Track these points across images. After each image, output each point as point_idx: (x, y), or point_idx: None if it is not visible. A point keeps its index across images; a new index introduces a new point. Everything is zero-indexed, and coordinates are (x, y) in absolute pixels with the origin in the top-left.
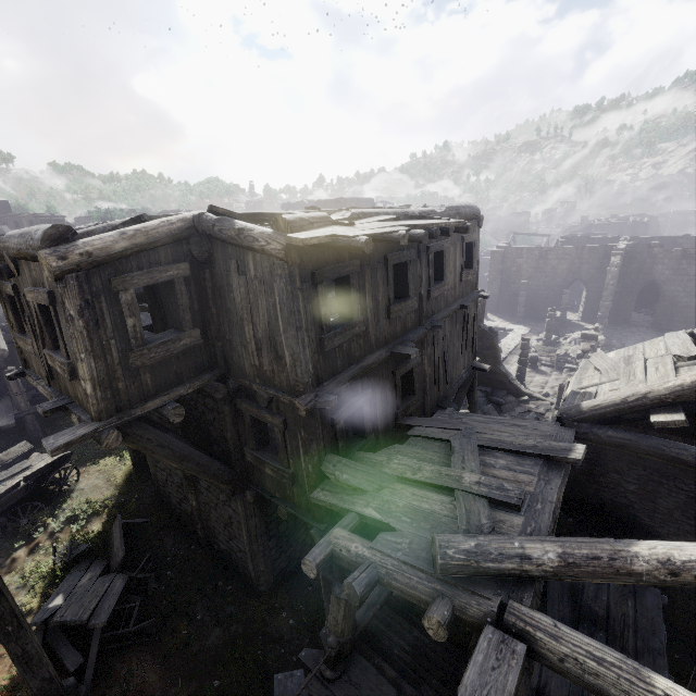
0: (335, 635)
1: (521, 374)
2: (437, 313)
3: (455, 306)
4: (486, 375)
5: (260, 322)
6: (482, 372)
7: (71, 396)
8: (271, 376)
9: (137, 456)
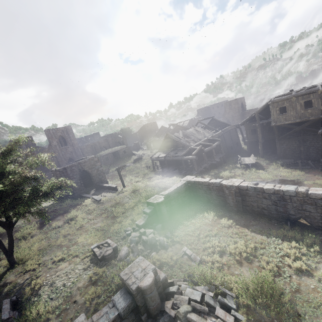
0: None
1: None
2: None
3: None
4: None
5: None
6: None
7: (307, 116)
8: None
9: (263, 155)
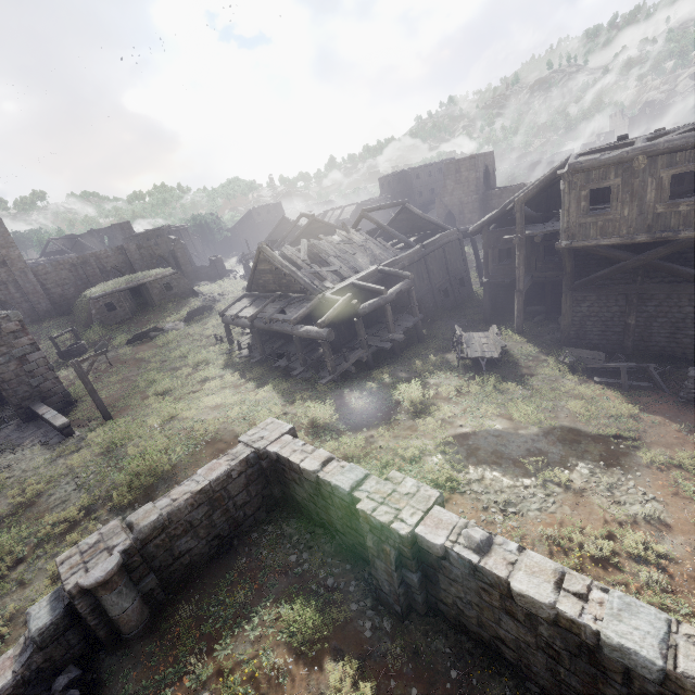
0: None
1: None
2: None
3: None
4: None
5: None
6: None
7: (671, 227)
8: None
9: (522, 327)
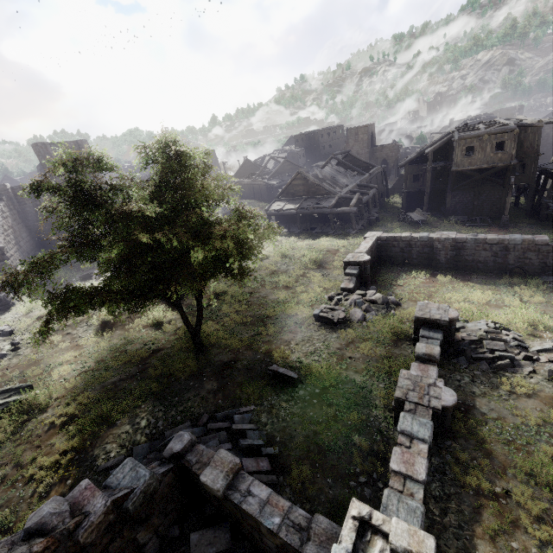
0: (551, 191)
1: None
2: None
3: None
4: None
5: (529, 141)
6: None
7: (495, 162)
8: (528, 153)
9: (427, 211)
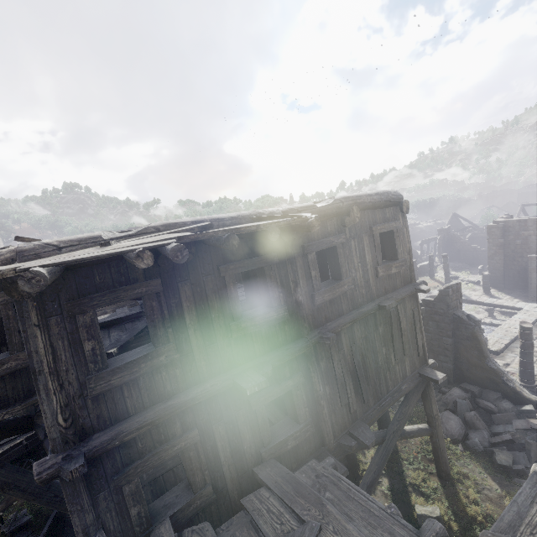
0: None
1: (526, 370)
2: (335, 319)
3: (368, 306)
4: (470, 370)
5: None
6: (465, 366)
7: None
8: None
9: None
